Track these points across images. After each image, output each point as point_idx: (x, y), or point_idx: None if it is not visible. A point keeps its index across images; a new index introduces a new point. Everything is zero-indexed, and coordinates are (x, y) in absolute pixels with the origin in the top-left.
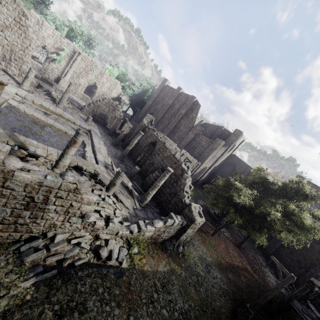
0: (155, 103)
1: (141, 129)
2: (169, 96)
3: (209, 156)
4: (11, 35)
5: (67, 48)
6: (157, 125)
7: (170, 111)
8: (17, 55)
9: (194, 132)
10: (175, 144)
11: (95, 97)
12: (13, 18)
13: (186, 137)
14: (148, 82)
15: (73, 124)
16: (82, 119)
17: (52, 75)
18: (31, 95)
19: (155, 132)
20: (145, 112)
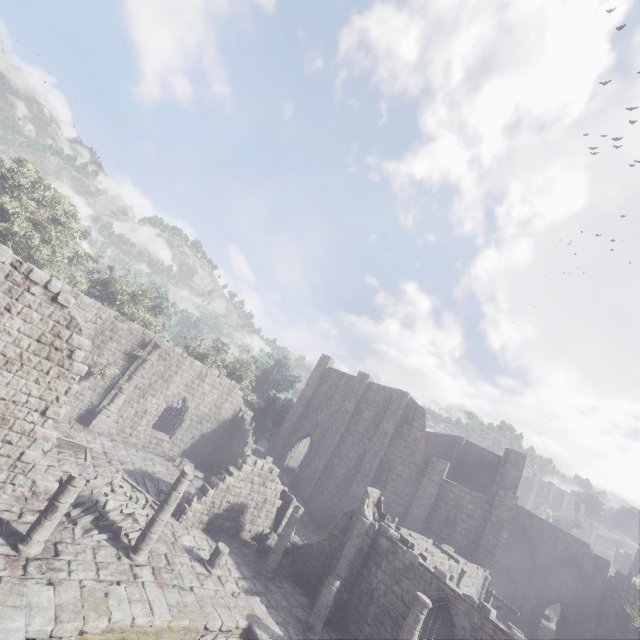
0: (312, 409)
1: (366, 541)
2: (342, 391)
3: (502, 544)
4: (16, 380)
5: (128, 341)
6: (329, 465)
7: (355, 426)
8: (16, 428)
9: (436, 478)
10: (446, 555)
11: (181, 431)
12: (37, 336)
13: (418, 493)
14: (272, 355)
15: (200, 635)
16: (197, 561)
17: (74, 407)
18: (69, 590)
19: (414, 548)
20: (290, 432)
